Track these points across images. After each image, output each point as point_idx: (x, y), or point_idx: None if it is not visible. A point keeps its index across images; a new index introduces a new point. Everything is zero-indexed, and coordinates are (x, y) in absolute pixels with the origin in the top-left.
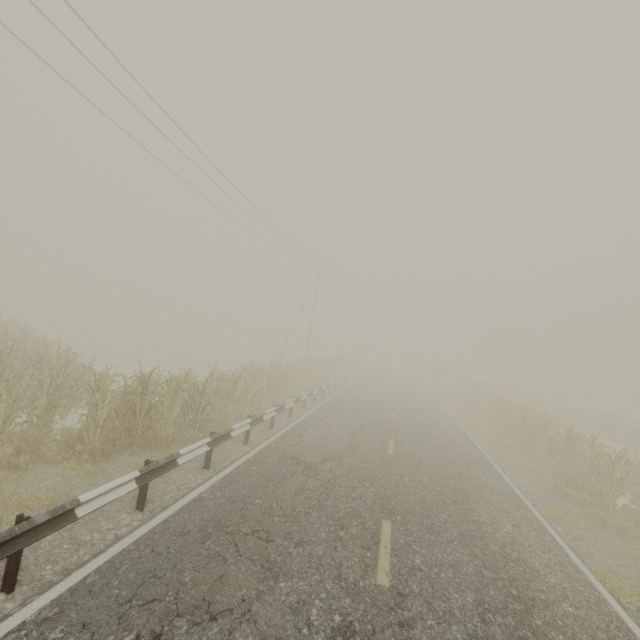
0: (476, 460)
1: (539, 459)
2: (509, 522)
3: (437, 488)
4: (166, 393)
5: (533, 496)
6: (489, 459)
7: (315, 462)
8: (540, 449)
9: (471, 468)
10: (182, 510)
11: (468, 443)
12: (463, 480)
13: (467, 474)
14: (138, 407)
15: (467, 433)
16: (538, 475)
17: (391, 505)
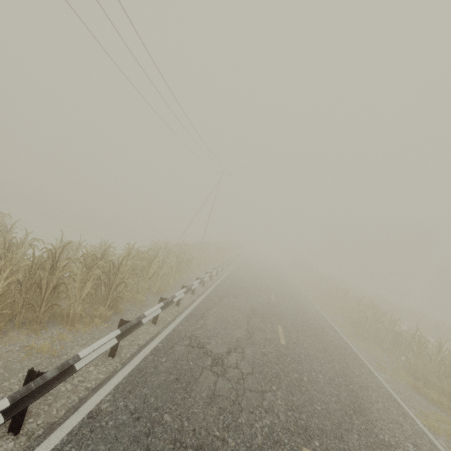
0: (347, 352)
1: (389, 352)
2: (408, 440)
3: (334, 391)
4: (80, 268)
5: (402, 395)
6: (355, 350)
7: (221, 353)
8: (386, 341)
9: (348, 362)
10: (70, 437)
11: (334, 332)
12: (349, 378)
13: (348, 370)
14: (45, 282)
15: (329, 320)
16: (394, 369)
17: (304, 420)
